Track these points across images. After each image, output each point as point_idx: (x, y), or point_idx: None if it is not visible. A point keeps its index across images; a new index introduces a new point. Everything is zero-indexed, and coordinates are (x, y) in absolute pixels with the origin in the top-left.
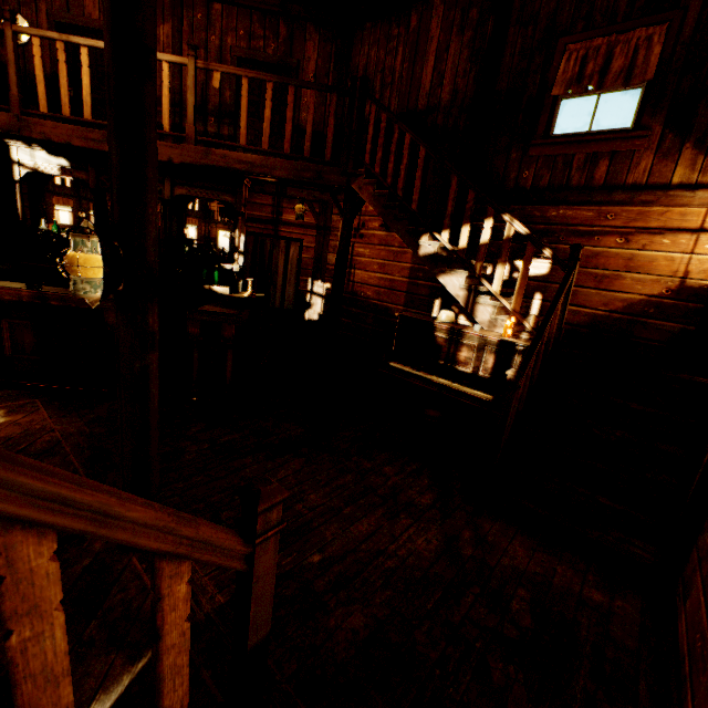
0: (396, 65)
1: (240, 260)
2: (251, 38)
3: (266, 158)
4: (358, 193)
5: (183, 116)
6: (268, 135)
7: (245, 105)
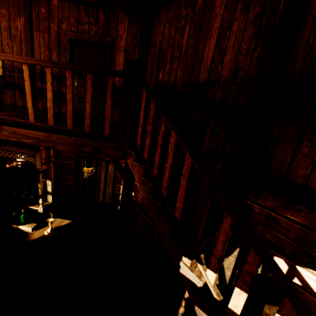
0: (183, 41)
1: (49, 198)
2: (79, 23)
3: (49, 134)
4: (131, 169)
5: (36, 80)
6: (52, 113)
7: (28, 88)
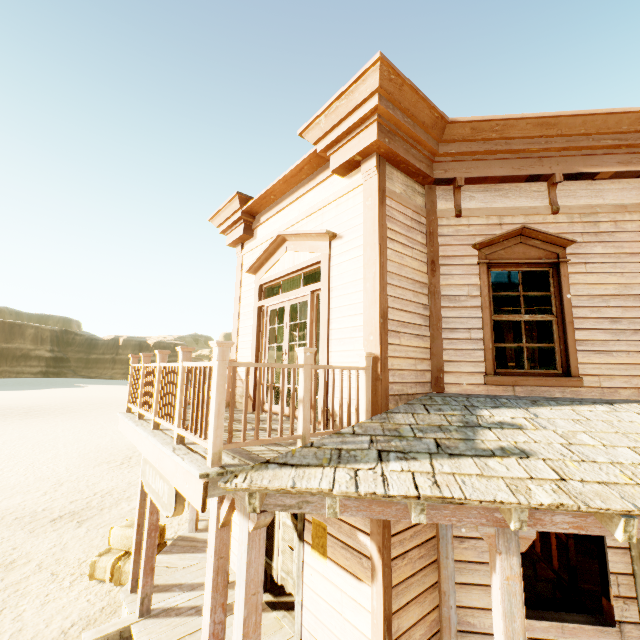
0: None
1: None
2: None
3: None
4: None
5: None
6: None
7: None
